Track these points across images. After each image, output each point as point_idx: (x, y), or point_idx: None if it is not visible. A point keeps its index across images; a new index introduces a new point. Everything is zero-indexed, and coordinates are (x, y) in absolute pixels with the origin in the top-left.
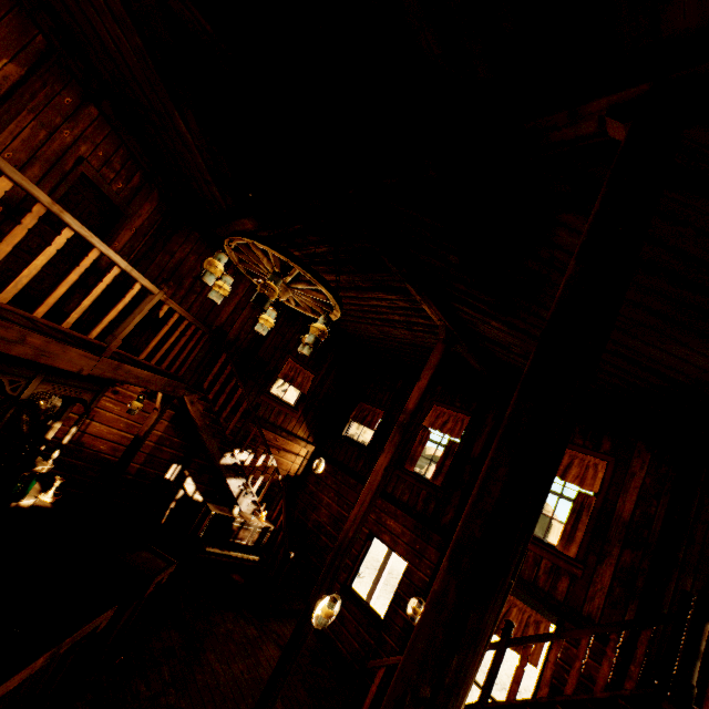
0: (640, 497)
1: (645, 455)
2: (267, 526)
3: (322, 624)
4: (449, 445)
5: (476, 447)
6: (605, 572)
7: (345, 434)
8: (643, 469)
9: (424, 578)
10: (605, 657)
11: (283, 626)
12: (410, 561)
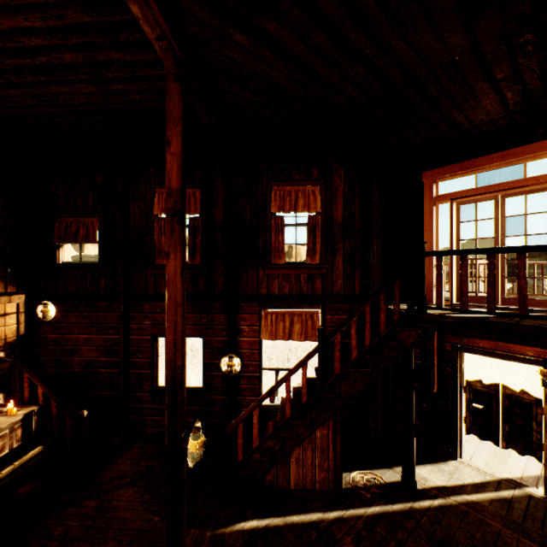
0: (345, 203)
1: (340, 172)
2: (27, 413)
3: (199, 457)
4: (192, 224)
5: (218, 214)
6: (339, 262)
7: (59, 263)
8: (341, 182)
9: (223, 339)
10: (381, 311)
11: (115, 467)
12: (204, 335)
